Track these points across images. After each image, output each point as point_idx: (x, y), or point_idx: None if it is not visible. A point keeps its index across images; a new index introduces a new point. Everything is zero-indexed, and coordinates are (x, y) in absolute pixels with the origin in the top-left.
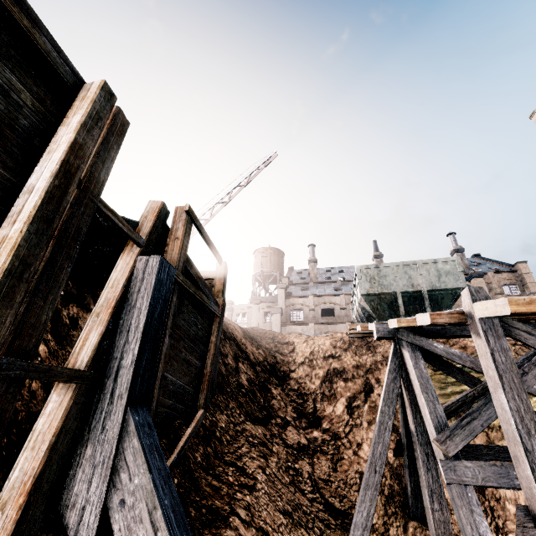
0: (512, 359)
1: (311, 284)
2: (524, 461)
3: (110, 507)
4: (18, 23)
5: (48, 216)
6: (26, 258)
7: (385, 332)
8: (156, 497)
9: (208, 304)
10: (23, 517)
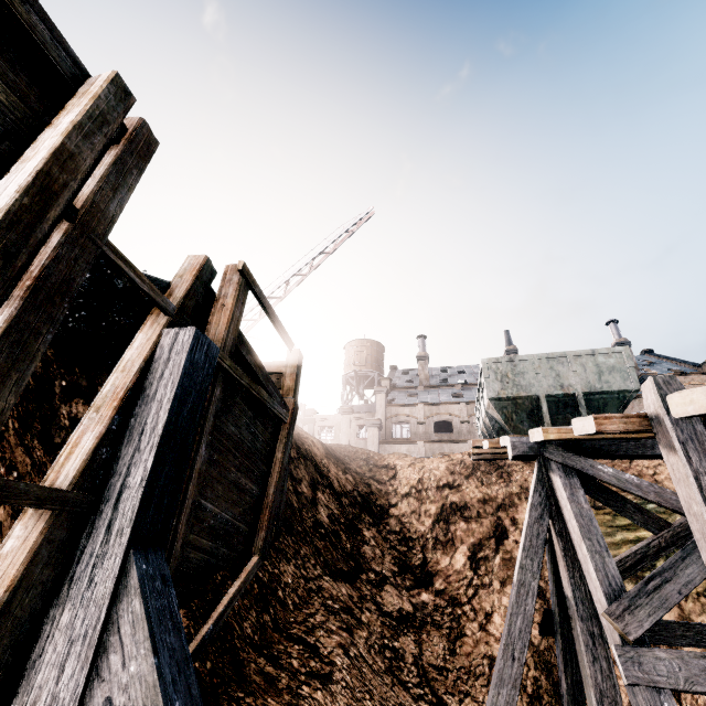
0: None
1: (420, 388)
2: None
3: None
4: None
5: (7, 248)
6: None
7: (525, 448)
8: (160, 696)
9: (269, 403)
10: None
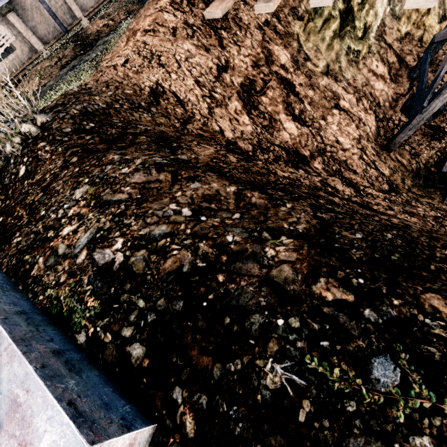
0: None
1: None
2: None
3: None
4: None
5: None
6: None
7: None
8: None
9: None
10: None
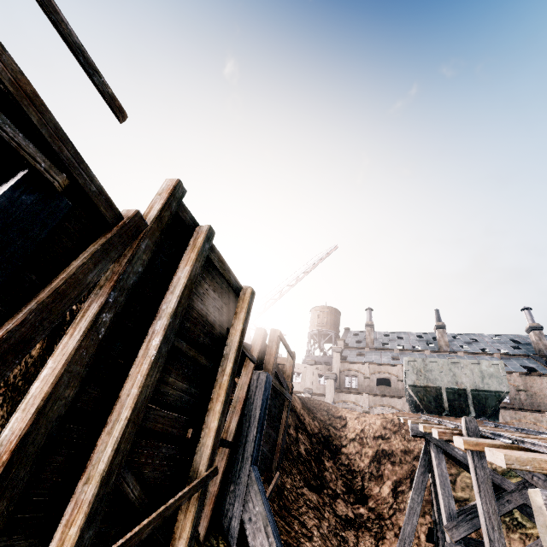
0: (489, 475)
1: (367, 349)
2: (488, 546)
3: (244, 520)
4: (226, 279)
5: (234, 371)
6: (228, 393)
7: (418, 431)
8: (267, 519)
9: (285, 394)
10: (212, 514)
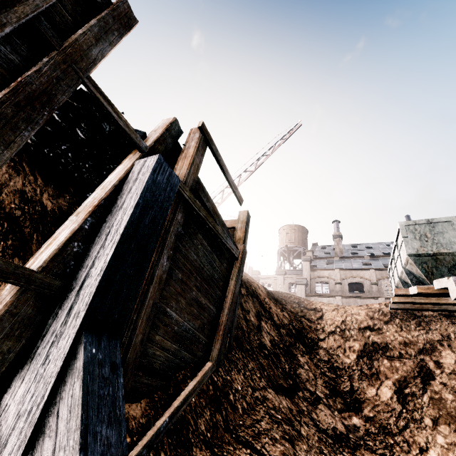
0: None
1: (336, 258)
2: None
3: None
4: None
5: None
6: None
7: None
8: None
9: (222, 238)
10: None
